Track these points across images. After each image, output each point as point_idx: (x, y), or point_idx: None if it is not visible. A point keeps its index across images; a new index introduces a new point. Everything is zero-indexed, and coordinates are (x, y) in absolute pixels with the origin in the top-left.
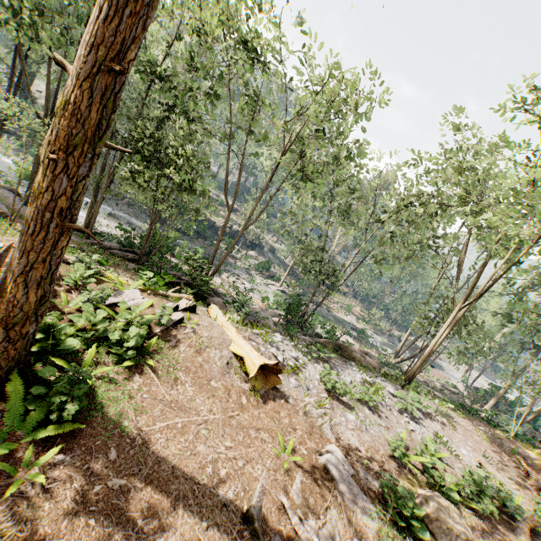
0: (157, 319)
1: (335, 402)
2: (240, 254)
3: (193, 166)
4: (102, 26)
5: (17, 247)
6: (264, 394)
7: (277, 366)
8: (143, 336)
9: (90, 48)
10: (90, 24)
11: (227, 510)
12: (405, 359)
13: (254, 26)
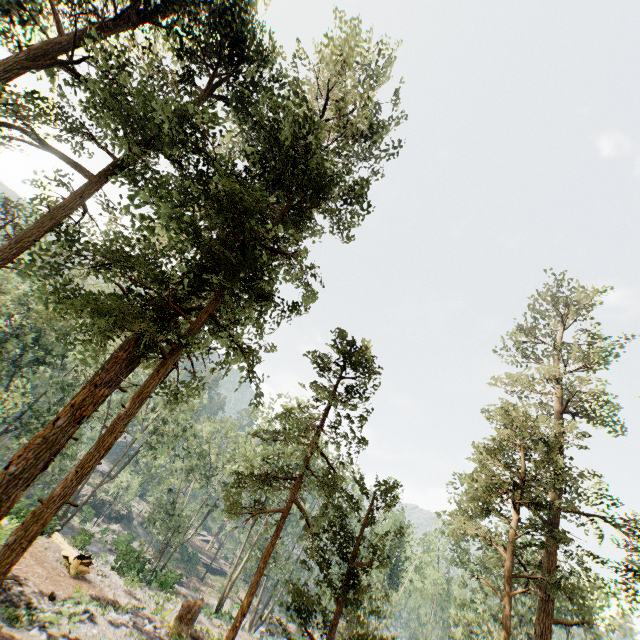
0: None
1: (127, 594)
2: (99, 529)
3: None
4: None
5: None
6: (76, 577)
7: (90, 559)
8: None
9: None
10: None
11: (42, 593)
12: (257, 626)
13: None
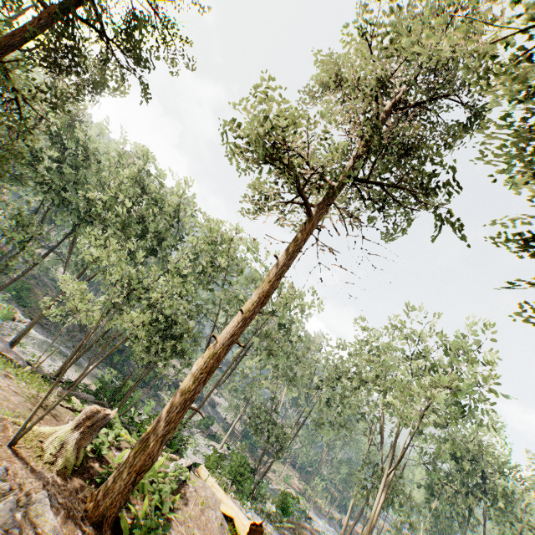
0: (178, 475)
1: None
2: None
3: (177, 330)
4: (238, 329)
5: (163, 419)
6: None
7: (260, 526)
8: (173, 490)
9: (231, 335)
10: (233, 326)
11: None
12: None
13: (244, 258)
